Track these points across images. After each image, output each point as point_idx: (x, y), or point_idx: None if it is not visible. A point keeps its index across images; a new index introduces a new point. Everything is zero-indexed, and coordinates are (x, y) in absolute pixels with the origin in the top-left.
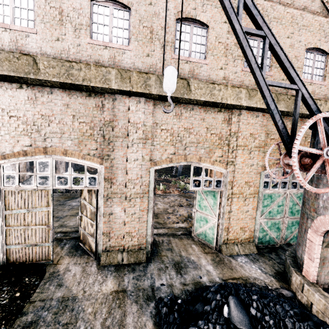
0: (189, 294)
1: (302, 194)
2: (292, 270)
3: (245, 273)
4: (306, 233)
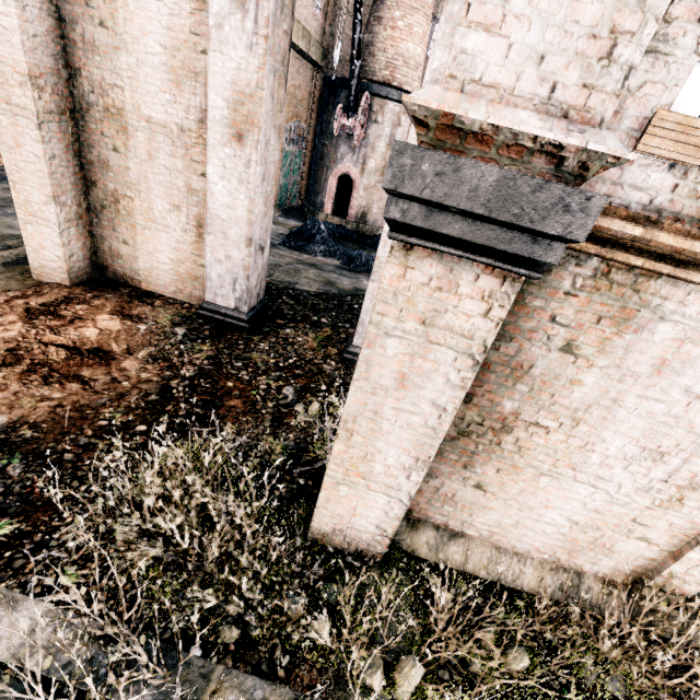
0: (287, 239)
1: (299, 152)
2: (318, 213)
3: (294, 225)
4: (326, 182)
